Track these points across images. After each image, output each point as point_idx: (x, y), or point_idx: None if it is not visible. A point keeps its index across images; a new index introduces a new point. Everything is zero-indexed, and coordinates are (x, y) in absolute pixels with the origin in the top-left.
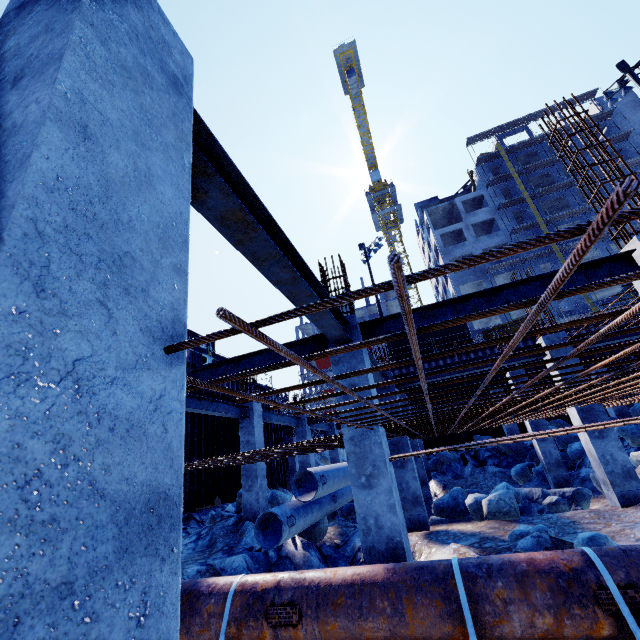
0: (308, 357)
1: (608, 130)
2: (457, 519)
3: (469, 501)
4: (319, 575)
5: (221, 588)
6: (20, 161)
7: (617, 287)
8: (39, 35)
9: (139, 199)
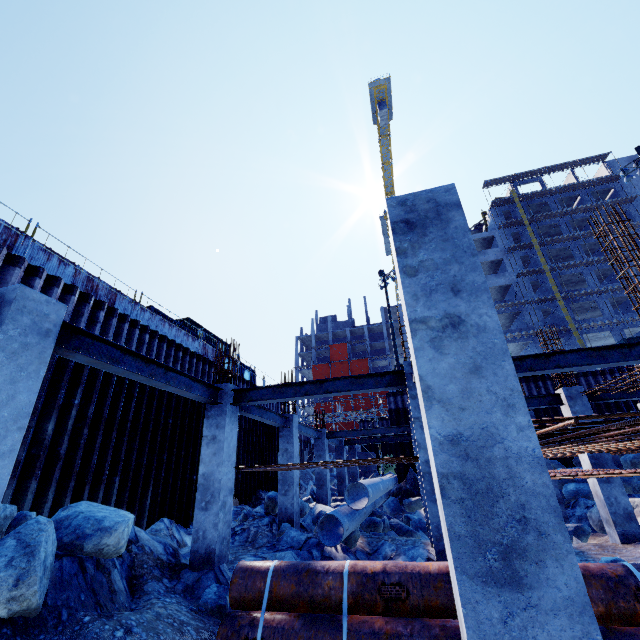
0: (541, 426)
1: (615, 192)
2: None
3: None
4: (417, 565)
5: (335, 569)
6: (501, 351)
7: (611, 339)
8: (451, 262)
9: None
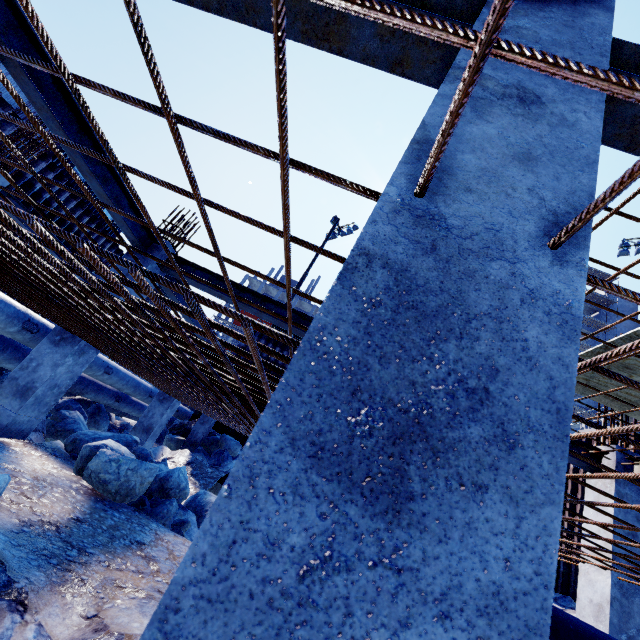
0: None
1: (599, 315)
2: (74, 461)
3: (93, 443)
4: None
5: None
6: None
7: None
8: None
9: None
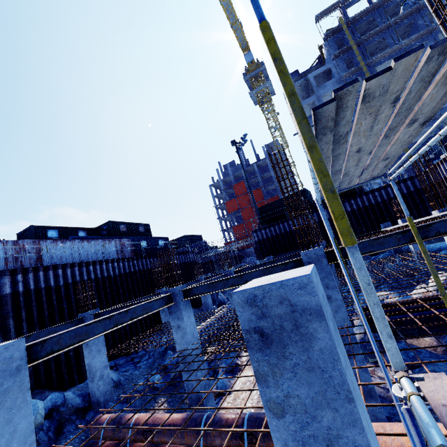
0: None
1: None
2: None
3: None
4: (161, 419)
5: (128, 422)
6: None
7: None
8: None
9: (13, 441)
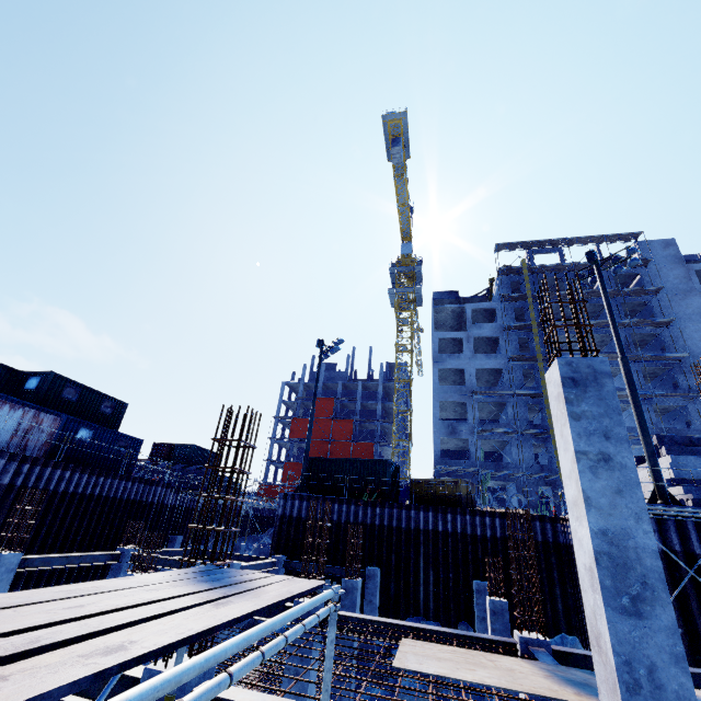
0: None
1: (642, 278)
2: None
3: None
4: None
5: None
6: None
7: None
8: None
9: None
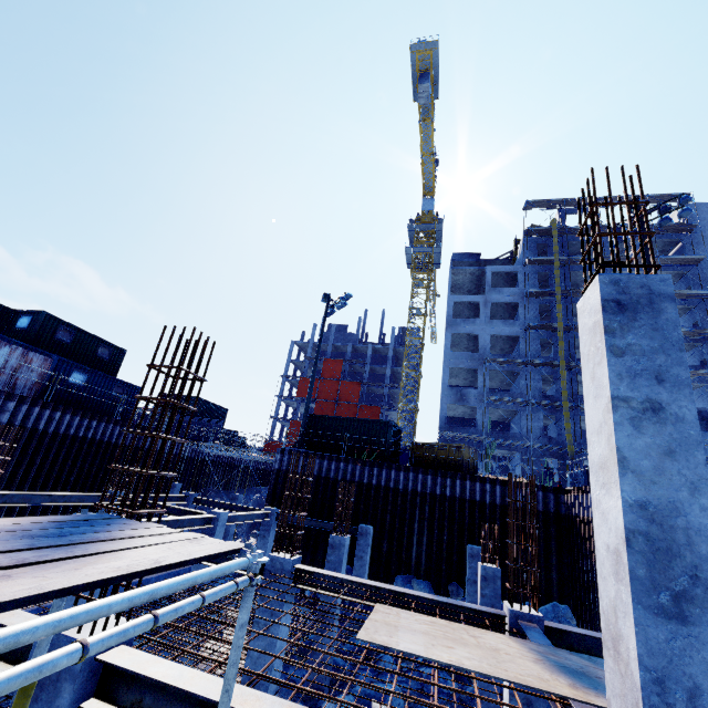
0: None
1: (683, 246)
2: None
3: None
4: None
5: None
6: None
7: None
8: None
9: None
